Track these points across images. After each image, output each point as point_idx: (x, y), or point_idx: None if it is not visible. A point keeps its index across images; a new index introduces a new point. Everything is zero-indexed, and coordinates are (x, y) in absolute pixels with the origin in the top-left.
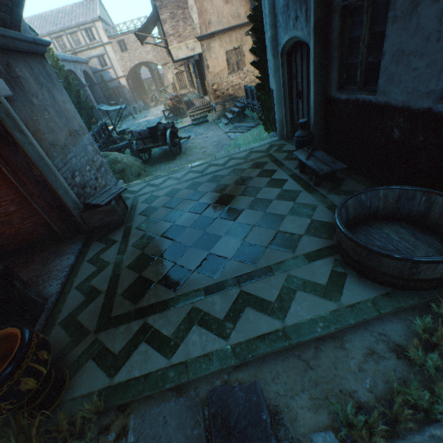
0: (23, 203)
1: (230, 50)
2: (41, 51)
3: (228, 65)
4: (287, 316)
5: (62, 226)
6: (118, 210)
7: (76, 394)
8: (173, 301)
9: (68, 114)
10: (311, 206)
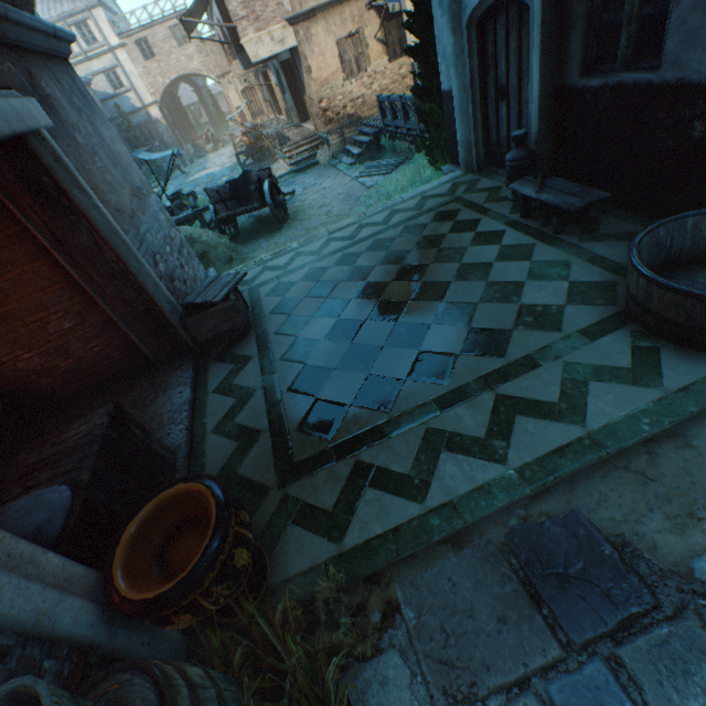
0: (84, 314)
1: (344, 38)
2: (65, 52)
3: (342, 64)
4: (587, 418)
5: (154, 345)
6: (241, 308)
7: (290, 573)
8: (390, 426)
9: (122, 161)
10: (562, 263)
